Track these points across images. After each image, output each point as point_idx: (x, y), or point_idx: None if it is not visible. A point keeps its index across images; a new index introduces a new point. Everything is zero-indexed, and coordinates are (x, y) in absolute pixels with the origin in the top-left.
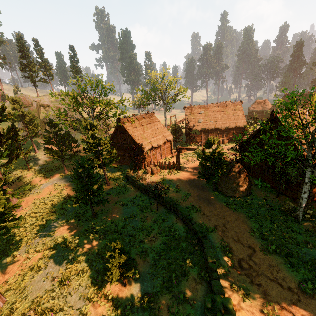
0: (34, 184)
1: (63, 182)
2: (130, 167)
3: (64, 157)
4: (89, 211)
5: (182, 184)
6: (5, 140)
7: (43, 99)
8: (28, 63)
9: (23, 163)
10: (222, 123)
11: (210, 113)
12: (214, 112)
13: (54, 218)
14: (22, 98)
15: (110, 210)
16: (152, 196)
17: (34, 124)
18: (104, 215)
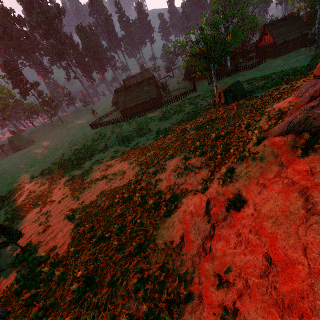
0: None
1: None
2: None
3: None
4: None
5: None
6: None
7: None
8: None
9: None
10: None
11: None
12: None
13: None
14: None
15: None
16: None
17: None
18: None
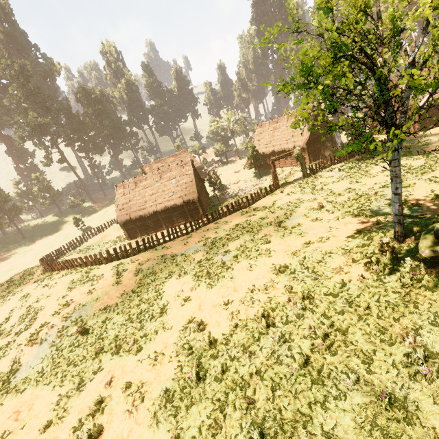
0: None
1: None
2: None
3: None
4: None
5: None
6: None
7: None
8: None
9: None
10: None
11: None
12: None
13: None
14: None
15: None
16: None
17: None
18: None
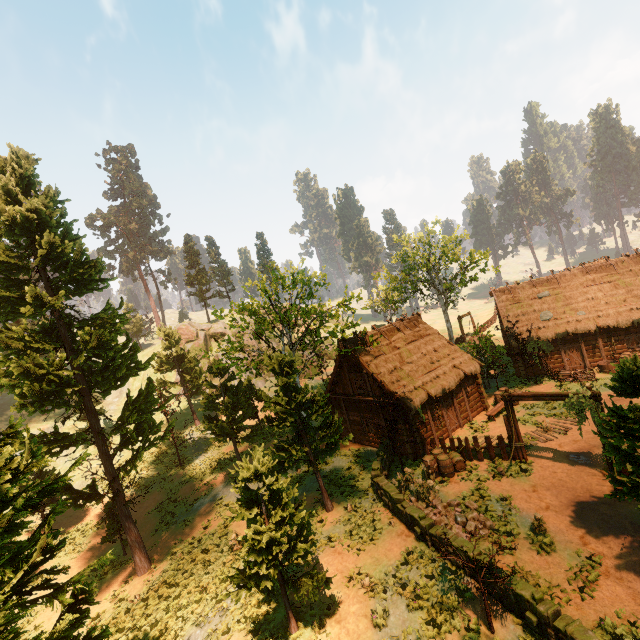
0: (182, 500)
1: (234, 497)
2: (380, 457)
3: (237, 436)
4: (281, 601)
5: (552, 517)
6: (131, 413)
7: (216, 325)
8: (197, 274)
9: (173, 450)
10: (616, 311)
11: (569, 294)
12: (578, 288)
13: (201, 613)
14: (184, 328)
15: (336, 604)
16: (459, 564)
17: (194, 371)
18: (321, 625)
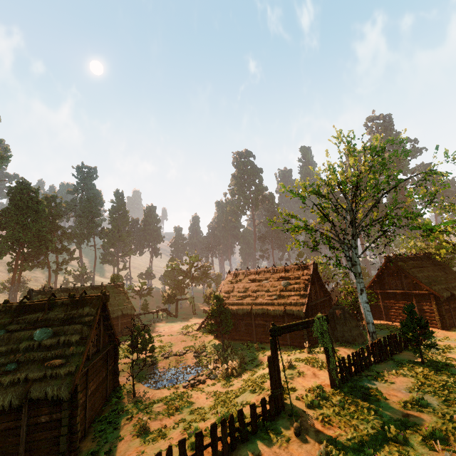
0: None
1: None
2: None
3: None
4: None
5: None
6: None
7: None
8: None
9: None
10: None
11: None
12: None
13: None
14: None
15: None
16: None
17: None
18: None
